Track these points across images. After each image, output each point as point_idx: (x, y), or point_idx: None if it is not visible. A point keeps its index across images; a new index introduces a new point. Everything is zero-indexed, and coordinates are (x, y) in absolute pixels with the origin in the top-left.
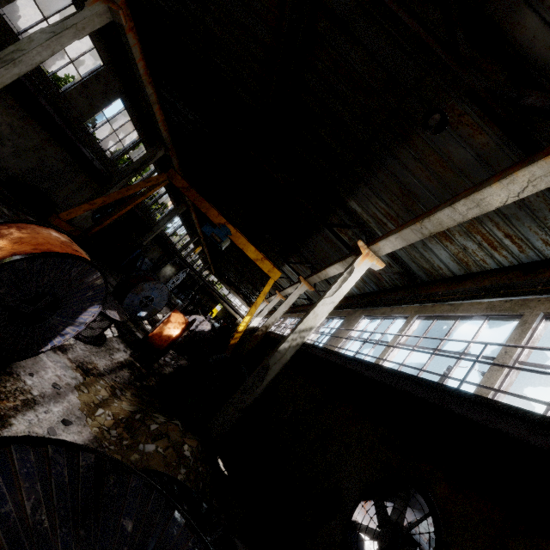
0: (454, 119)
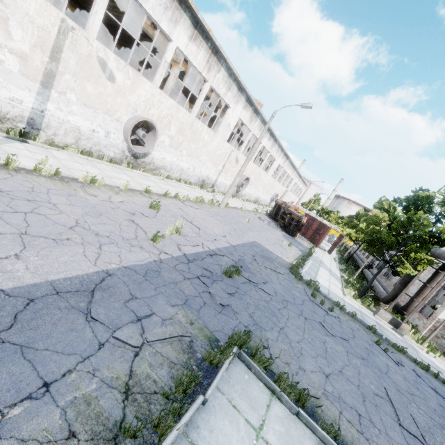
0: None
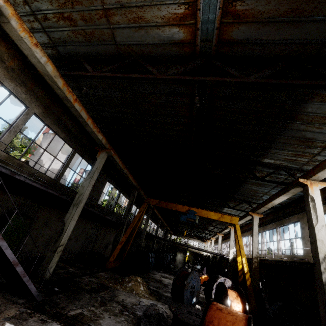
0: (323, 98)
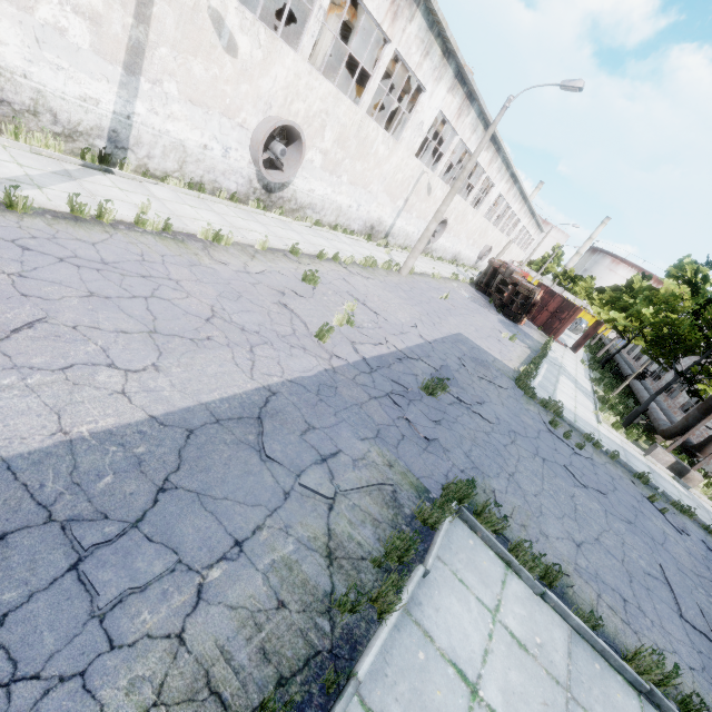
0: None
